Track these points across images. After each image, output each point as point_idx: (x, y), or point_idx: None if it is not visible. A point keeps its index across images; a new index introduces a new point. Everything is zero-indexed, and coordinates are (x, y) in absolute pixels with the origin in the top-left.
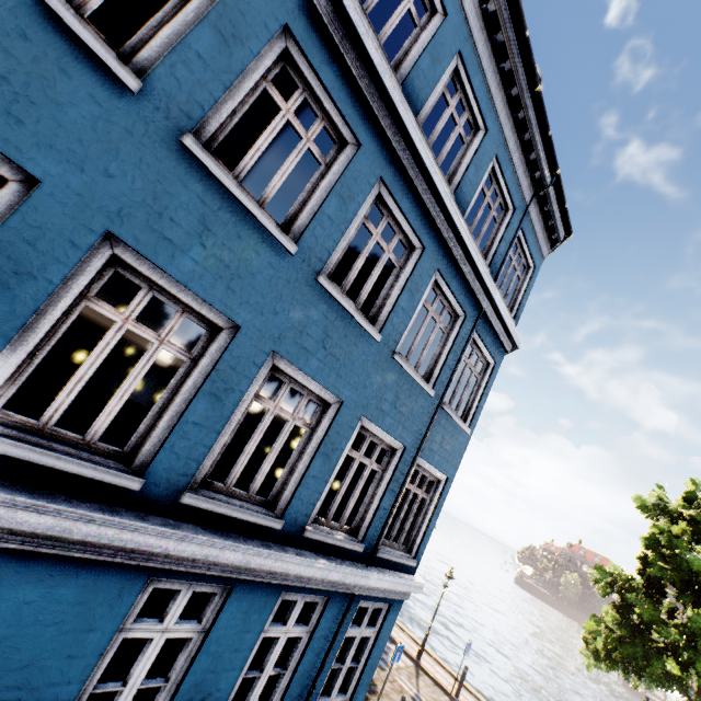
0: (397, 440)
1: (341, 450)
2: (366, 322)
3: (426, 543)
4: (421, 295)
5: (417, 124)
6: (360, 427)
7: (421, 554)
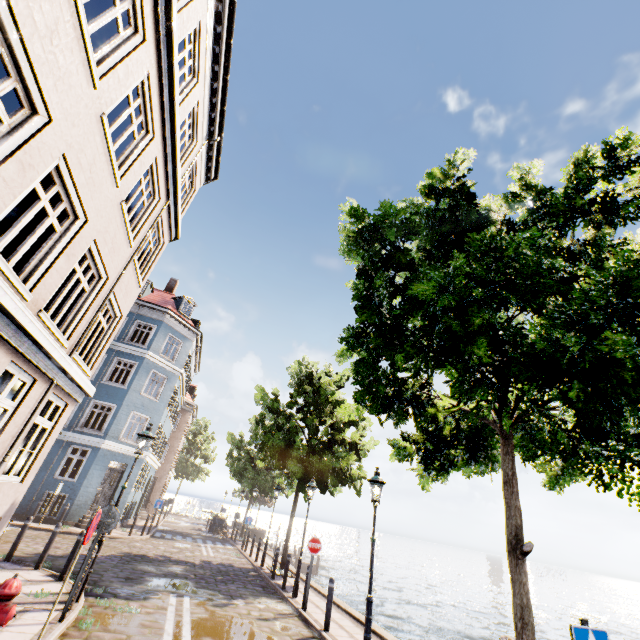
0: None
1: None
2: None
3: (110, 428)
4: None
5: None
6: None
7: (107, 432)
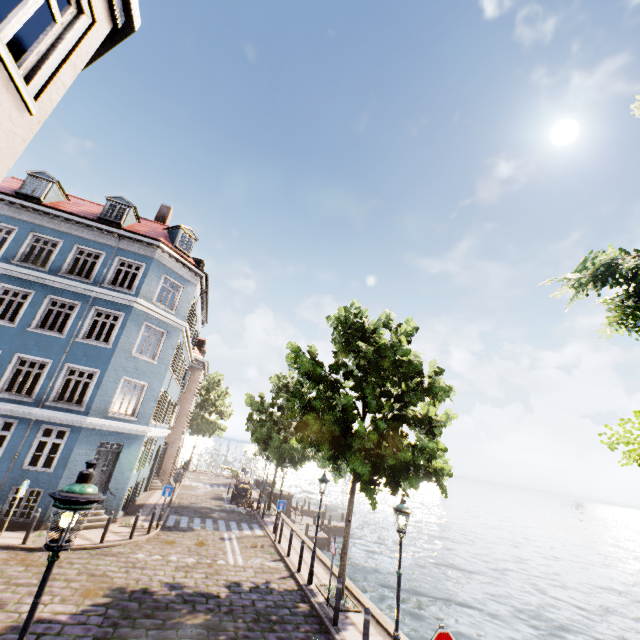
0: (47, 359)
1: (7, 366)
2: (5, 323)
3: (93, 401)
4: (40, 306)
5: (13, 261)
6: (22, 358)
7: (90, 406)
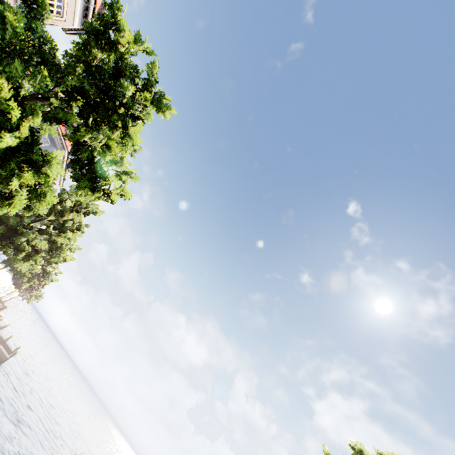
0: None
1: None
2: None
3: None
4: None
5: None
6: None
7: None
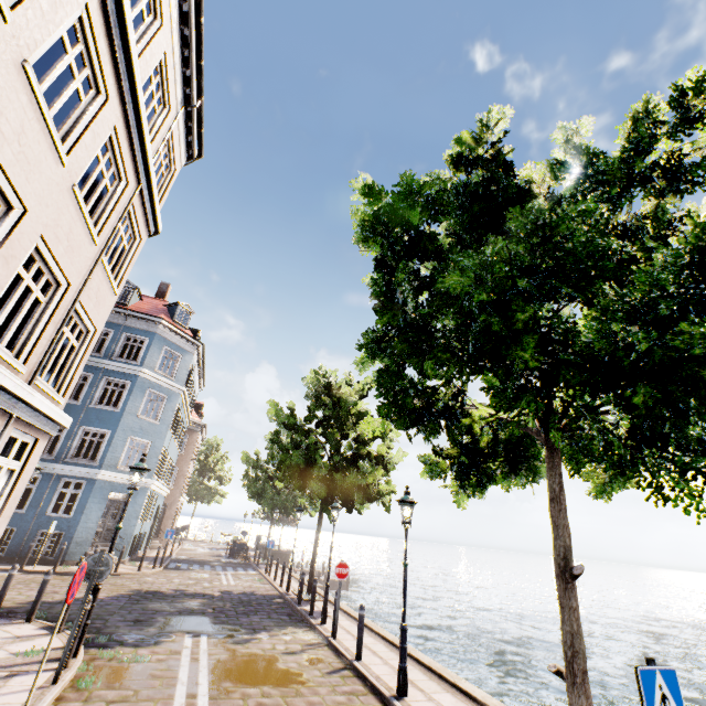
0: None
1: None
2: None
3: (106, 457)
4: None
5: None
6: None
7: (103, 461)
